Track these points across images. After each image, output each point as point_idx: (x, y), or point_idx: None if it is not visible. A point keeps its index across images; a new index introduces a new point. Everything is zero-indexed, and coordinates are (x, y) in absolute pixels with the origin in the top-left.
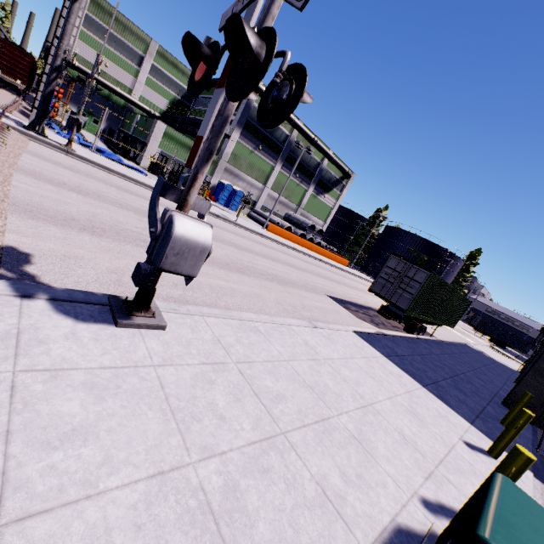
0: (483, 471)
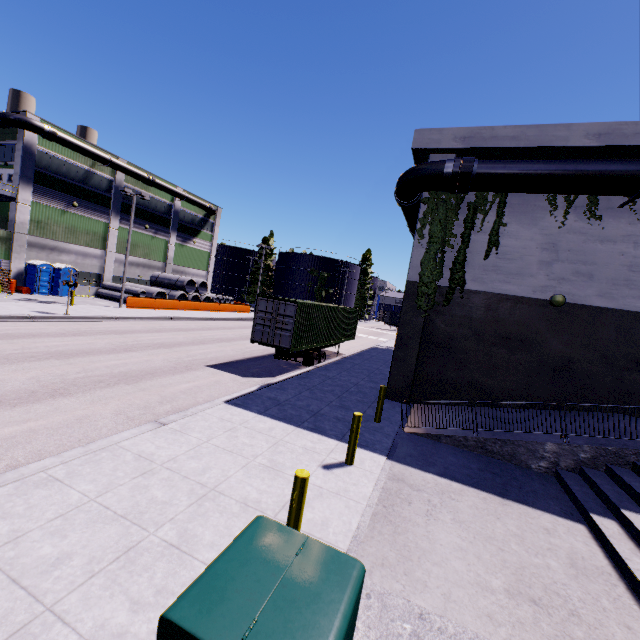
0: (332, 487)
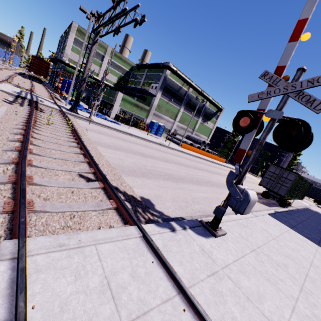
0: None
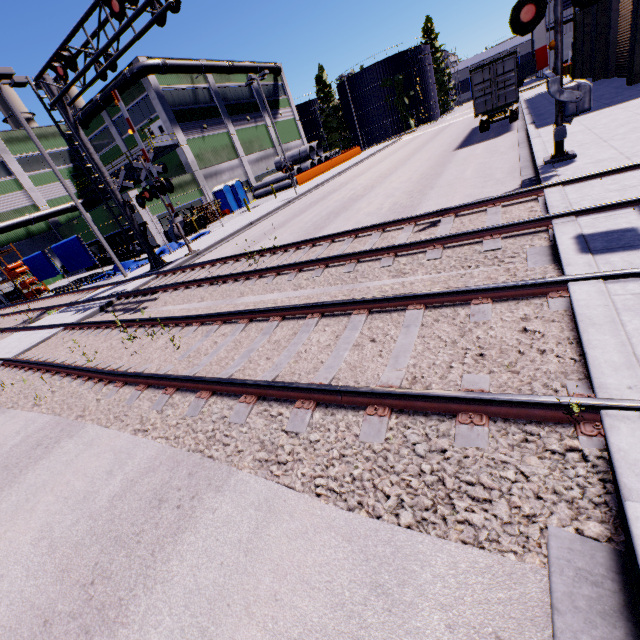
0: None
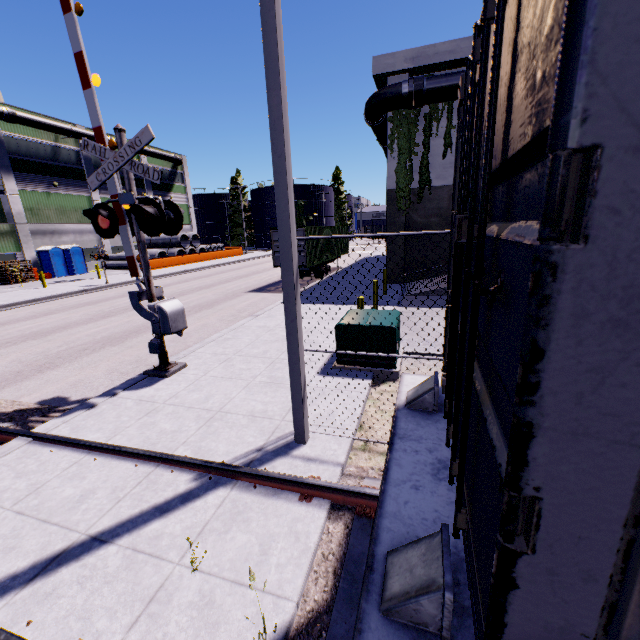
0: None
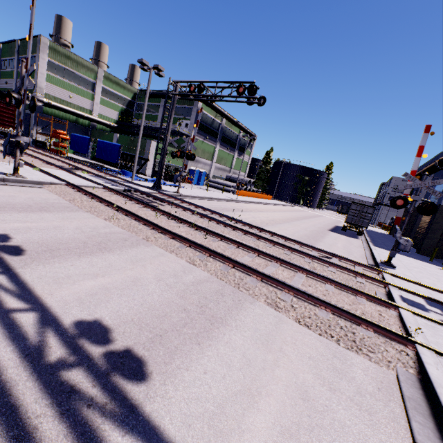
0: None
